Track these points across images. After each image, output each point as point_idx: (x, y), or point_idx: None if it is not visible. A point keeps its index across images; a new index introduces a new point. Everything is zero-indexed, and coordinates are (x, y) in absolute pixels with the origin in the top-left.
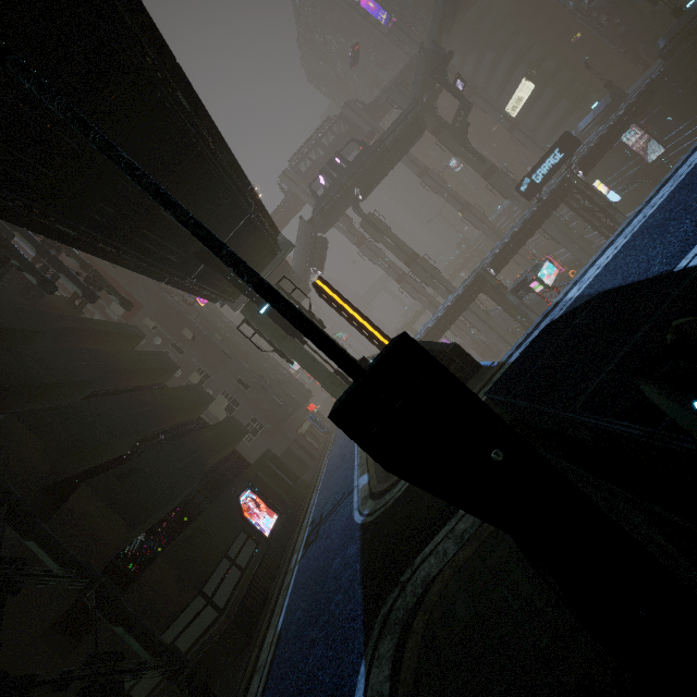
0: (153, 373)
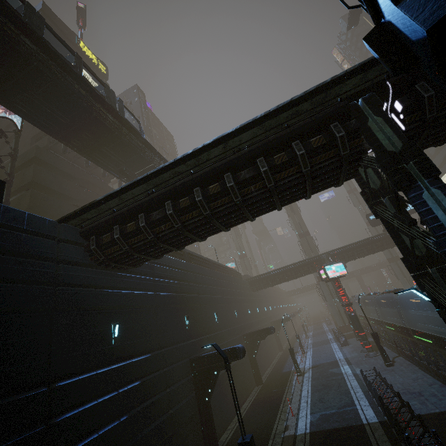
0: None
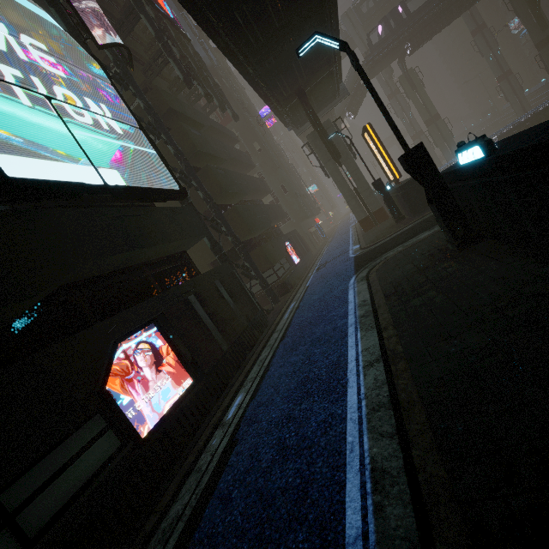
0: (244, 165)
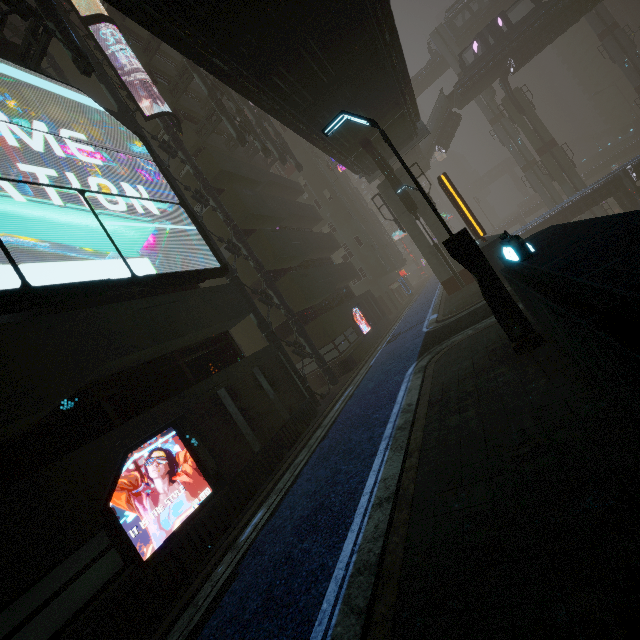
0: (308, 220)
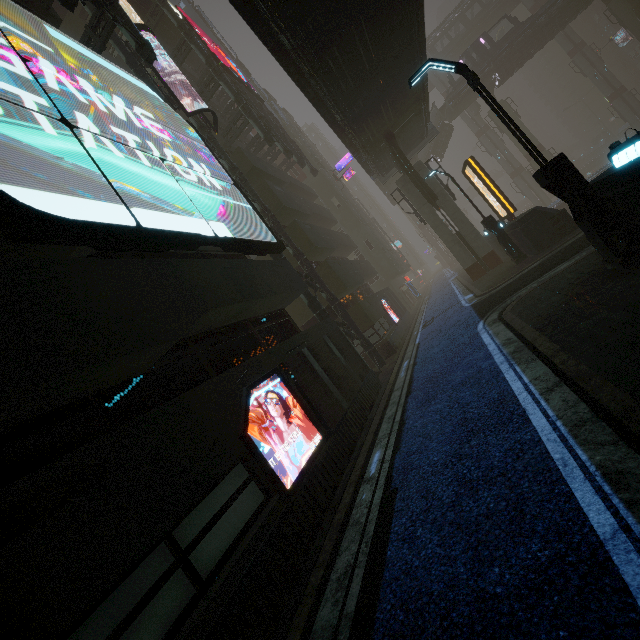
0: (326, 221)
